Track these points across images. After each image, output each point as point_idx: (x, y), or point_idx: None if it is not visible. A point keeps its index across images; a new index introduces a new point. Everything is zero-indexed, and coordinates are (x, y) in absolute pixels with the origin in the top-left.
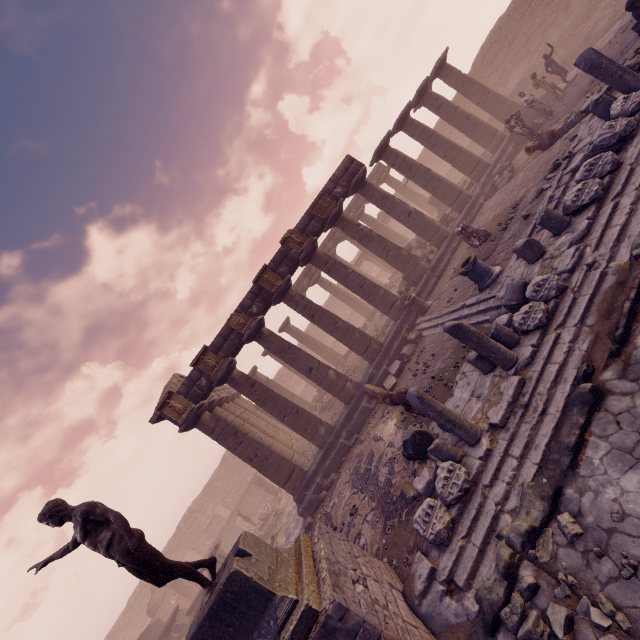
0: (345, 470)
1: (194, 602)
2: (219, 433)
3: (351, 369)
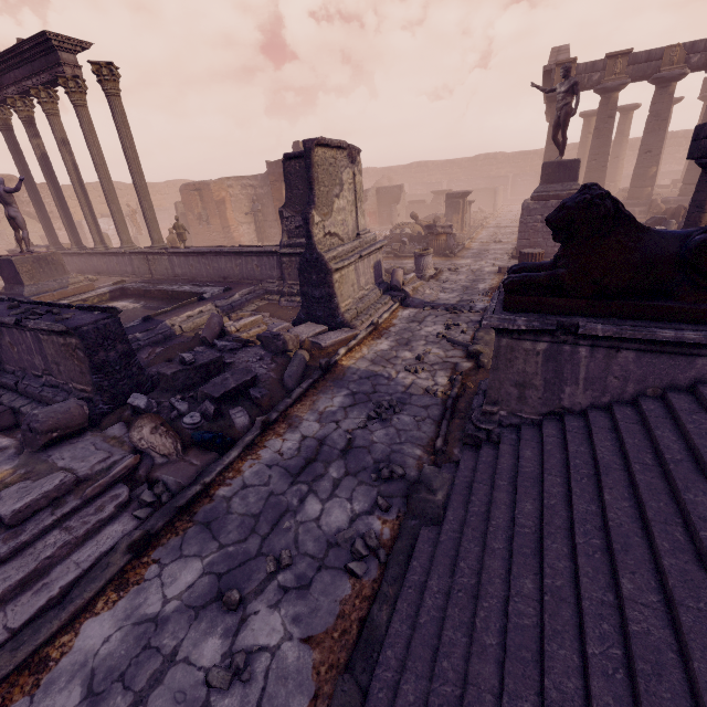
0: None
1: (416, 201)
2: None
3: (652, 194)
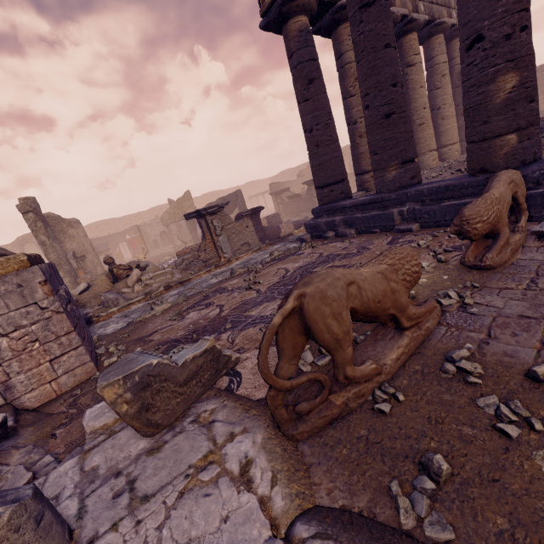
0: (349, 242)
1: (292, 195)
2: (294, 65)
3: None
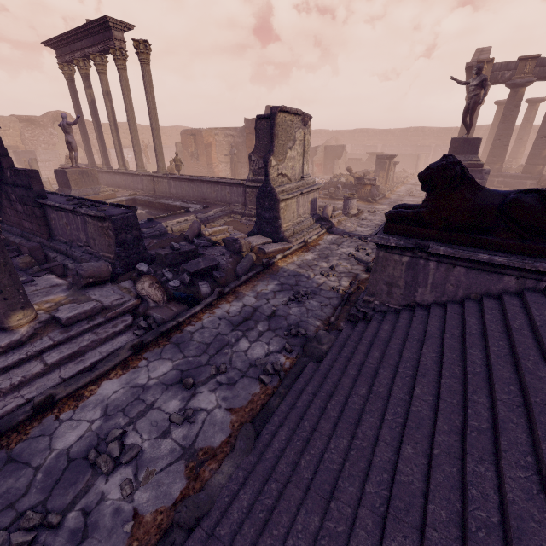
0: None
1: (354, 158)
2: None
3: (545, 171)
